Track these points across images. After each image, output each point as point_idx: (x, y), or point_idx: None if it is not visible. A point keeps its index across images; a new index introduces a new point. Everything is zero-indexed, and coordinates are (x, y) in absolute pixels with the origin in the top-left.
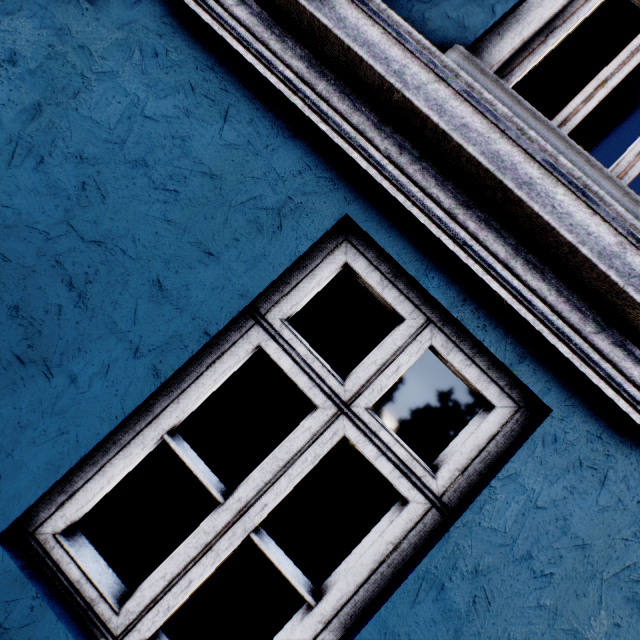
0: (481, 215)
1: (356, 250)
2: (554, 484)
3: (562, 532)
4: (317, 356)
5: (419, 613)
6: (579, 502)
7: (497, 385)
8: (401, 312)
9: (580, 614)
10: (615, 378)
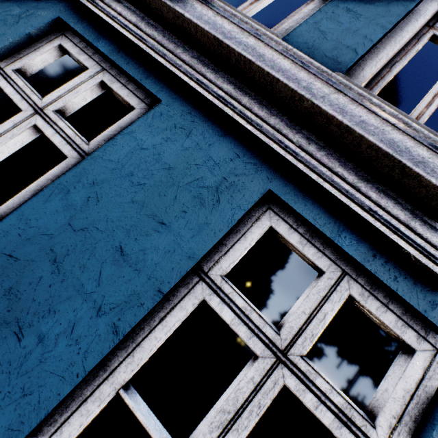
0: (126, 5)
1: (68, 39)
2: (156, 137)
3: (156, 161)
4: (30, 86)
5: (48, 207)
6: (171, 146)
7: (139, 98)
8: (88, 66)
9: (160, 206)
10: (190, 72)
